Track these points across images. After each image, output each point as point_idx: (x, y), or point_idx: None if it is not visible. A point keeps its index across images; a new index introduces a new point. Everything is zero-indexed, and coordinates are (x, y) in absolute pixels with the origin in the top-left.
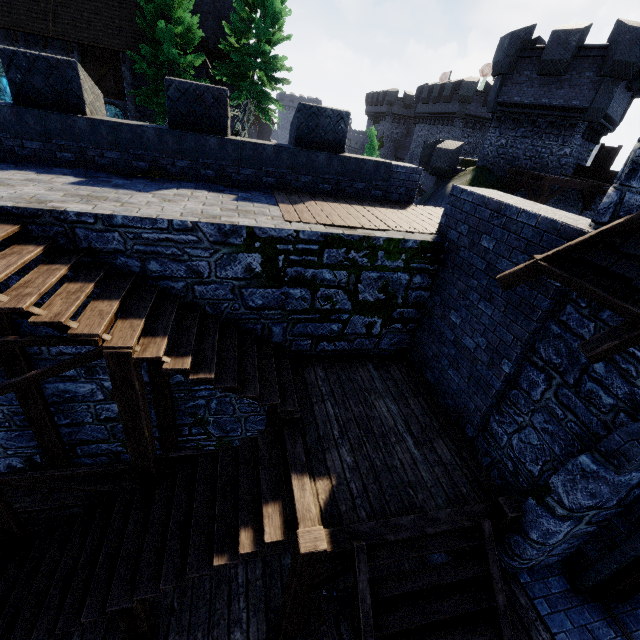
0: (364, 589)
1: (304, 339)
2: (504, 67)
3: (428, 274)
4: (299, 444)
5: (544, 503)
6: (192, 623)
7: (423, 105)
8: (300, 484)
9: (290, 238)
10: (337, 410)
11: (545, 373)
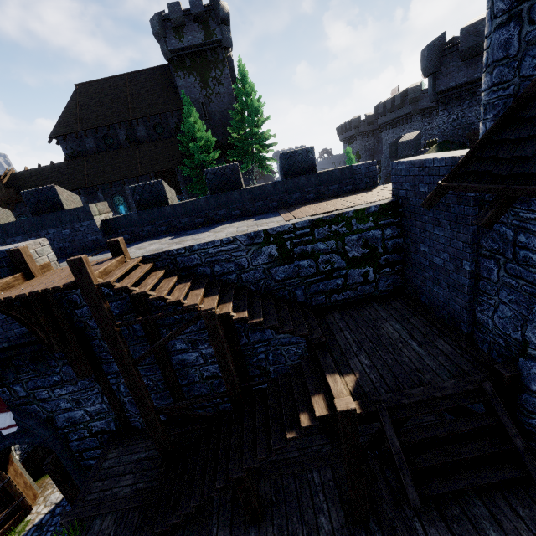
0: (391, 435)
1: (319, 295)
2: (431, 68)
3: (395, 225)
4: (328, 358)
5: (528, 355)
6: (287, 511)
7: (382, 117)
8: (333, 379)
9: (290, 229)
10: (353, 335)
11: (493, 259)
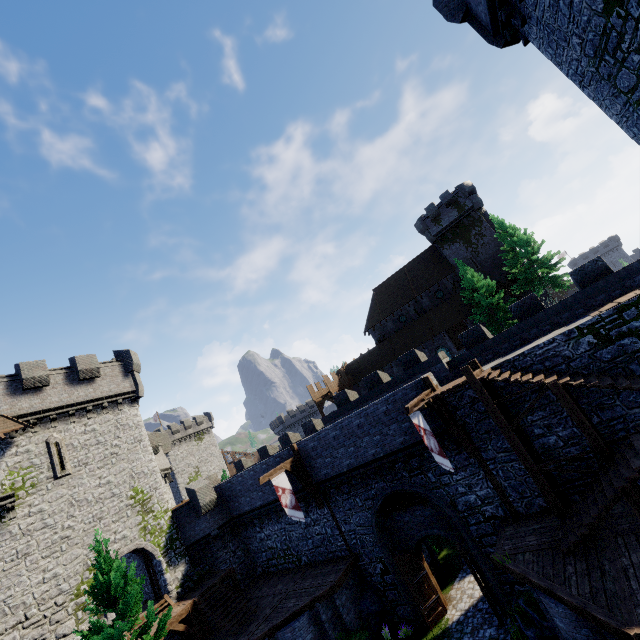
0: None
1: None
2: None
3: None
4: None
5: None
6: None
7: None
8: None
9: (598, 320)
10: None
11: None
